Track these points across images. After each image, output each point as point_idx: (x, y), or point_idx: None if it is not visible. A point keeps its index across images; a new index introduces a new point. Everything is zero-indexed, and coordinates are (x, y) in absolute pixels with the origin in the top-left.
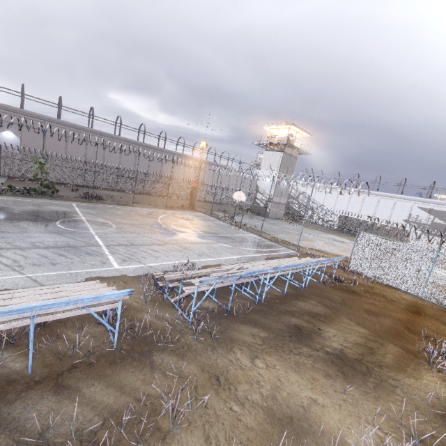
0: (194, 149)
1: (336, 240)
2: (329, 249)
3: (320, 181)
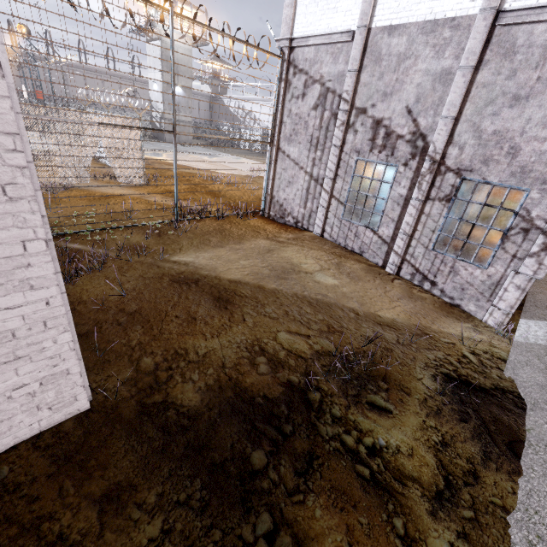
0: (82, 52)
1: (211, 155)
2: (152, 155)
3: (270, 94)
